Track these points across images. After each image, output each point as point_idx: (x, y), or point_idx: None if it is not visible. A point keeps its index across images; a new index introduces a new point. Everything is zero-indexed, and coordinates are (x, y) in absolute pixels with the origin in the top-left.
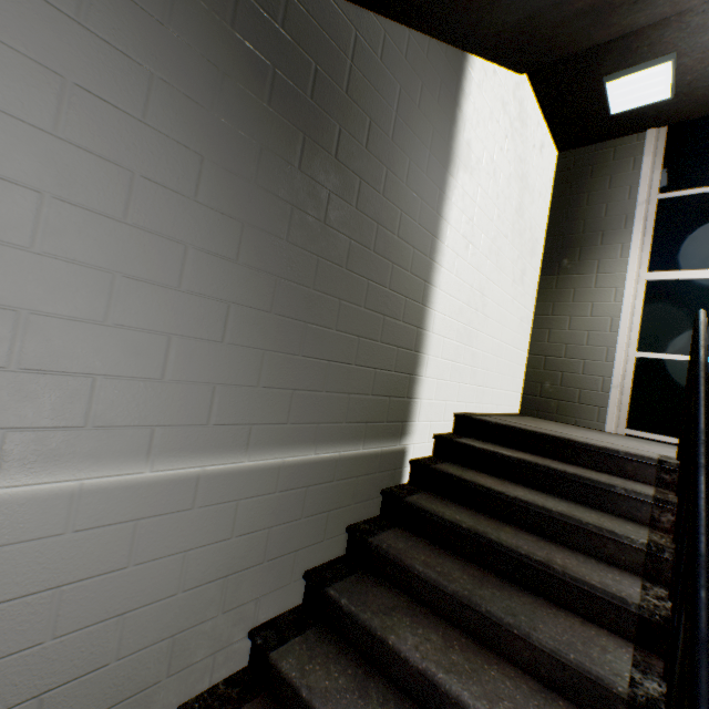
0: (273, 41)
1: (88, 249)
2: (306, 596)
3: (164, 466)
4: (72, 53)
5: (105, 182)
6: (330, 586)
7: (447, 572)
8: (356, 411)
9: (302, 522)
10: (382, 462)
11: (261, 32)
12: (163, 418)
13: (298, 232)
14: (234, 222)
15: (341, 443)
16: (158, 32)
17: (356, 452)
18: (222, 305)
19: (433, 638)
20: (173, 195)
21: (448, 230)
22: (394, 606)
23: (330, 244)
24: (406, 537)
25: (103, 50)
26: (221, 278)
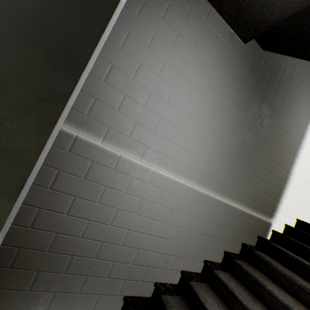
0: (259, 69)
1: (203, 122)
2: (223, 260)
3: (200, 188)
4: (214, 77)
5: (211, 106)
6: (236, 259)
7: (295, 277)
8: (255, 197)
9: (228, 230)
10: (260, 223)
11: (256, 67)
12: (204, 173)
13: (252, 126)
14: (235, 120)
15: (248, 207)
16: (232, 70)
17: (252, 213)
18: (226, 144)
19: (289, 298)
20: (224, 111)
21: (308, 135)
22: (266, 279)
23: (261, 132)
24: (270, 258)
25: (220, 75)
26: (228, 136)
